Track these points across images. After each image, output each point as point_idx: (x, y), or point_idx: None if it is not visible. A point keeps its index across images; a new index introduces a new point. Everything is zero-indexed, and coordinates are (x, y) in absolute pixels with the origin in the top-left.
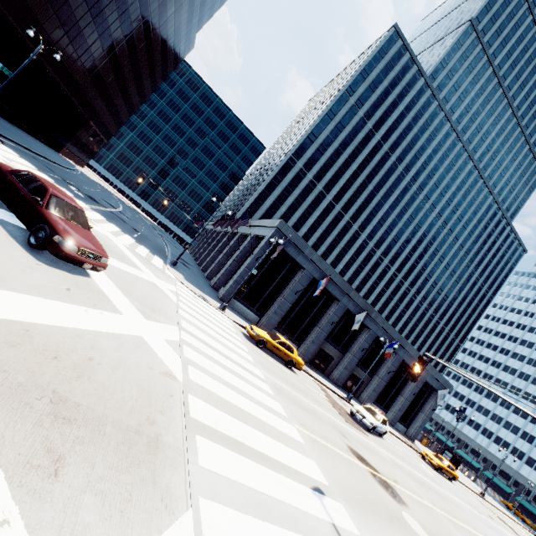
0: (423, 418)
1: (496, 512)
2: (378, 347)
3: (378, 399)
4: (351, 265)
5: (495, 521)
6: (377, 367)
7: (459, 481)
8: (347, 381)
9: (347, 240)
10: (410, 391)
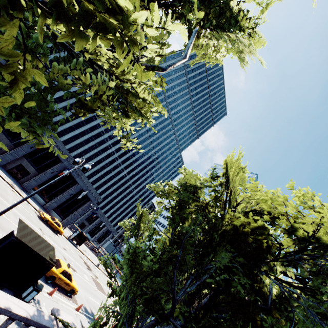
0: (75, 214)
1: (95, 268)
2: (51, 155)
3: (41, 191)
4: (85, 134)
5: (65, 250)
6: (46, 168)
7: (78, 249)
8: (13, 167)
9: (87, 118)
10: (68, 192)
